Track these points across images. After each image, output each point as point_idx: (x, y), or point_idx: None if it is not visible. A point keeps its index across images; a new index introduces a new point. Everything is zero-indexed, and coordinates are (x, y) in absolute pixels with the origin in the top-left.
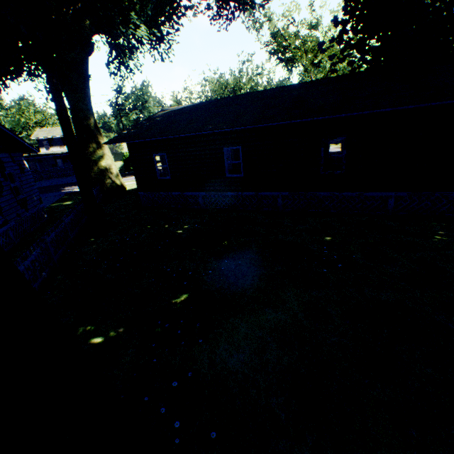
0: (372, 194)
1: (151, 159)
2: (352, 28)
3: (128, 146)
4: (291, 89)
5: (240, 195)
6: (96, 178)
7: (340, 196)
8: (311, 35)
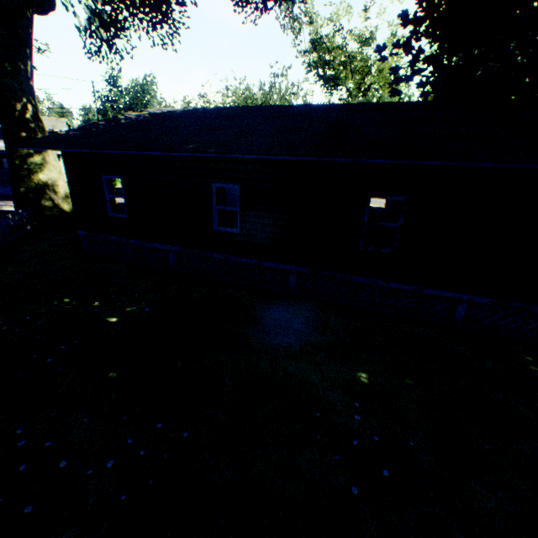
0: (434, 293)
1: (99, 182)
2: (431, 29)
3: (64, 156)
4: (329, 110)
5: (232, 260)
6: (27, 196)
7: (385, 288)
8: (362, 52)
